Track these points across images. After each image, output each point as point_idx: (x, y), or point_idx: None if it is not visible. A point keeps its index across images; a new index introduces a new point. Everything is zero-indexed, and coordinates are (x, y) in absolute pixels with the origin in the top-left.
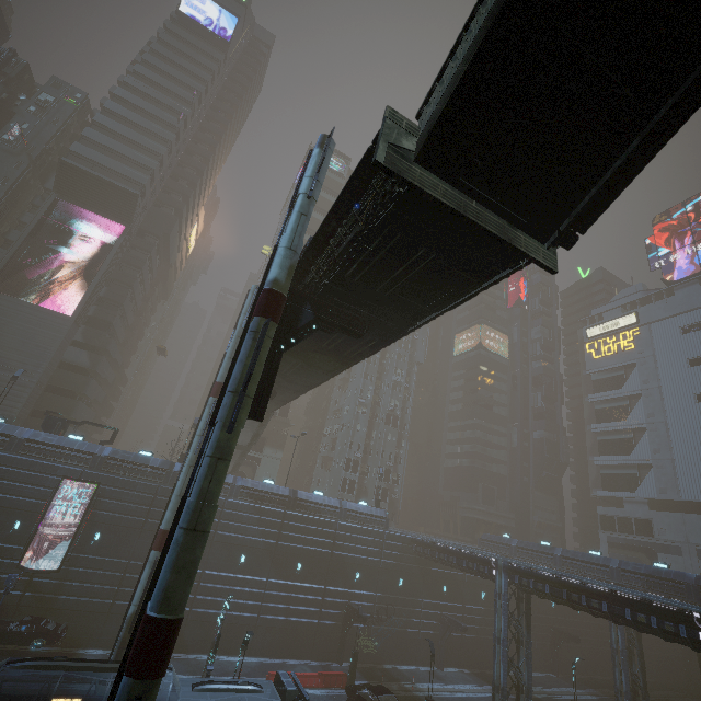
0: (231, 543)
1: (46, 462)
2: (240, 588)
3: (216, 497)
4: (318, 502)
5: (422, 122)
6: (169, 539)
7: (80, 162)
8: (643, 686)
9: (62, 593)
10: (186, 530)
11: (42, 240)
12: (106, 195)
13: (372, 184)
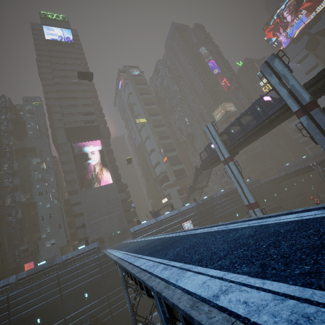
0: (231, 213)
1: (172, 223)
2: None
3: None
4: None
5: None
6: None
7: (71, 124)
8: None
9: None
10: None
11: None
12: (87, 132)
13: None
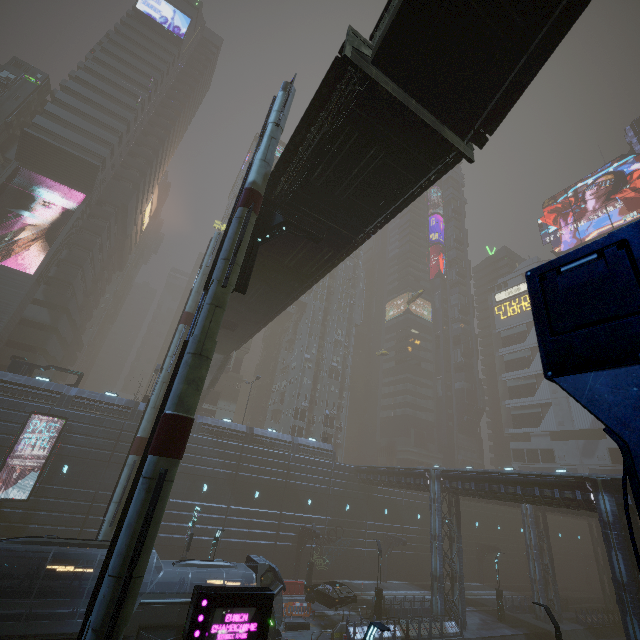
0: (194, 474)
1: (14, 400)
2: (203, 515)
3: (215, 335)
4: (272, 437)
5: (374, 41)
6: (175, 370)
7: (42, 134)
8: (552, 574)
9: (31, 522)
10: (194, 354)
11: (0, 208)
12: (68, 165)
13: (338, 88)
